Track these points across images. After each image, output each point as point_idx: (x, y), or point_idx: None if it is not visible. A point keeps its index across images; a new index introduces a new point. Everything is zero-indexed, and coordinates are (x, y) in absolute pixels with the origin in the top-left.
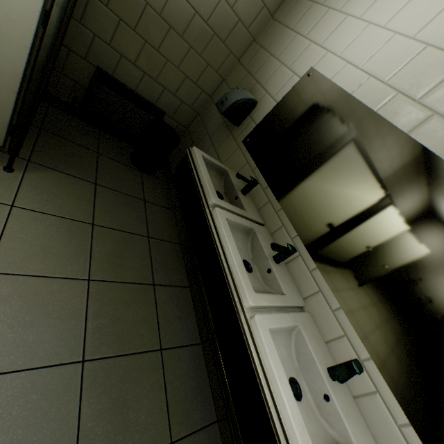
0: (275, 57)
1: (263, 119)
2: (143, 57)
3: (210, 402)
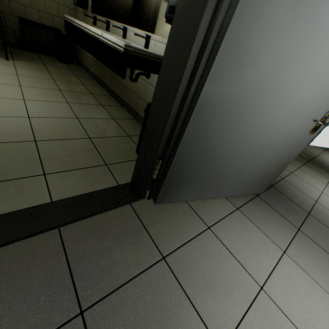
0: None
1: None
2: (34, 2)
3: (118, 104)
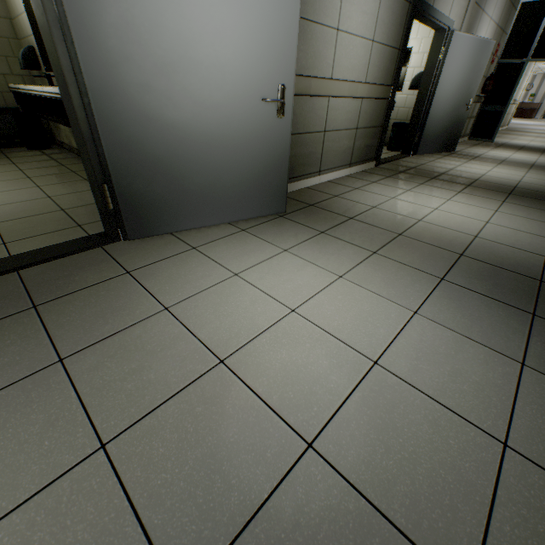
0: (19, 16)
1: (39, 50)
2: None
3: None
